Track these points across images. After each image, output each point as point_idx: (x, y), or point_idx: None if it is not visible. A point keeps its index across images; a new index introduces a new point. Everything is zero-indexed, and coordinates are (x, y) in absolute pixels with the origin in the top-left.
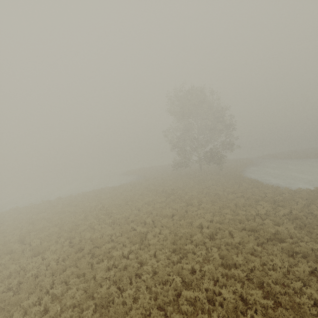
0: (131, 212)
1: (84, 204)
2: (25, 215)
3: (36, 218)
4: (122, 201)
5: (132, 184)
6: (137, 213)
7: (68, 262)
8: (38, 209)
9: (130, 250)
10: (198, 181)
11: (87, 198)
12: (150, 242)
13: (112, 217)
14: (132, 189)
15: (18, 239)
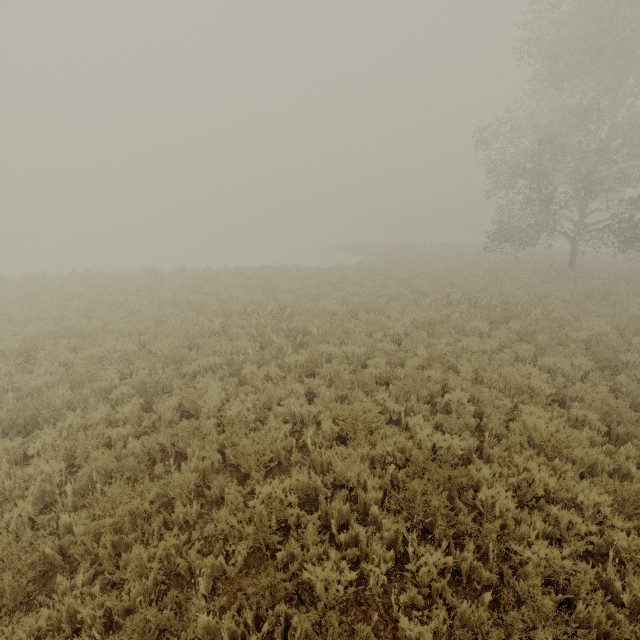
0: (374, 346)
1: (232, 294)
2: (87, 292)
3: (105, 304)
4: (340, 307)
5: (362, 270)
6: (396, 356)
7: (86, 526)
8: (119, 284)
9: (396, 554)
10: (585, 293)
11: (243, 280)
12: (529, 556)
13: (307, 350)
14: (364, 281)
15: (18, 351)
